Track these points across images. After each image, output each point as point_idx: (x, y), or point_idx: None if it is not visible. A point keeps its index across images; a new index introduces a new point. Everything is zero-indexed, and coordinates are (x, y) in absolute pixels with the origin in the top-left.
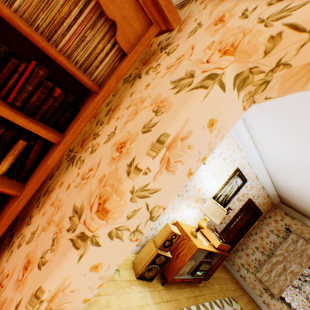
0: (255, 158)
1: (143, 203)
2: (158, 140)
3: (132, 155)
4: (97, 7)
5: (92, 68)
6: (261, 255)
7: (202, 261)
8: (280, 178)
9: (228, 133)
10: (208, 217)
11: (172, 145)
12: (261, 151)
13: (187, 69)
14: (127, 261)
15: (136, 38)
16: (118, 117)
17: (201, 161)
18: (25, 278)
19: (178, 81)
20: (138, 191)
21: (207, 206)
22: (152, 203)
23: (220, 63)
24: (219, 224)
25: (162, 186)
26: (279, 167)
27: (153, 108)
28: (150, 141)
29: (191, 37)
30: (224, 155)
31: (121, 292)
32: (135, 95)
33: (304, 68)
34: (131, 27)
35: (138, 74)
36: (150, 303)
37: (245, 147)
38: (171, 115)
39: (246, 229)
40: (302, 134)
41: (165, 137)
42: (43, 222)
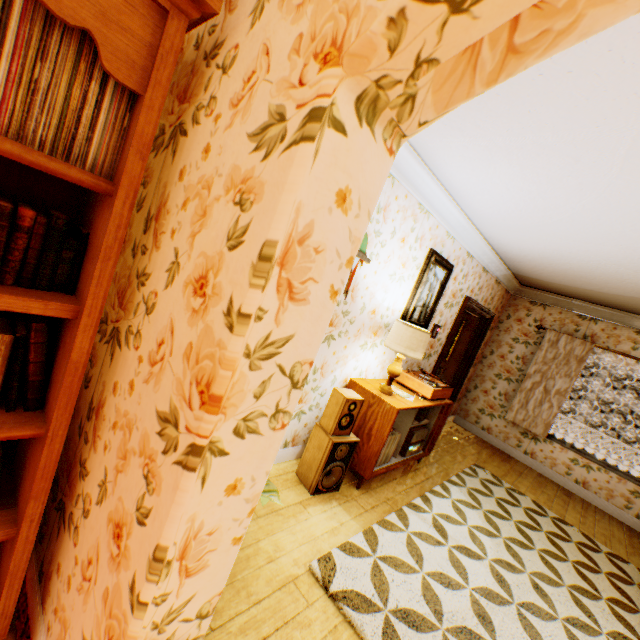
0: (458, 220)
1: (272, 367)
2: (260, 256)
3: (226, 295)
4: (34, 6)
5: (79, 144)
6: (507, 385)
7: (413, 428)
8: (508, 244)
9: (397, 188)
10: (402, 354)
11: (287, 258)
12: (464, 205)
13: (270, 104)
14: (286, 476)
15: (146, 54)
16: (173, 229)
17: (345, 266)
18: (126, 549)
19: (260, 132)
20: (258, 351)
21: (395, 335)
22: (288, 361)
23: (323, 84)
24: (425, 359)
25: (295, 329)
26: (501, 224)
27: (233, 198)
28: (249, 261)
29: (256, 24)
30: (401, 232)
31: (293, 523)
32: (190, 176)
33: (460, 60)
34: (128, 33)
35: (178, 127)
36: (347, 521)
37: (434, 205)
38: (269, 205)
39: (474, 351)
40: (521, 154)
41: (270, 248)
42: (112, 461)
